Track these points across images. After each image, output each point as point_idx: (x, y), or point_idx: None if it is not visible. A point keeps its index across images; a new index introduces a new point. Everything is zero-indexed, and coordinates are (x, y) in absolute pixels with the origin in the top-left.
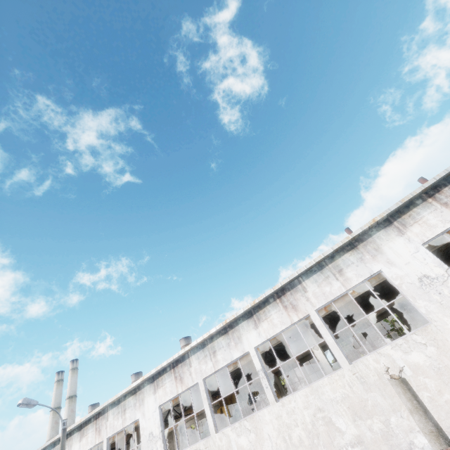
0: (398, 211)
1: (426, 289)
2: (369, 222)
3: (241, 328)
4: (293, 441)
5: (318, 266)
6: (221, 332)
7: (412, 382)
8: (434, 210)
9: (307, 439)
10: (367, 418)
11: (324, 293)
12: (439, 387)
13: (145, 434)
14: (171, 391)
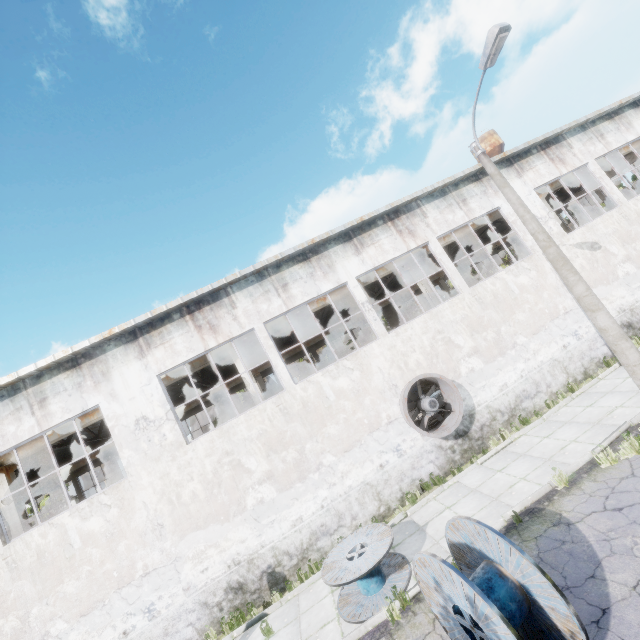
0: (150, 324)
1: (139, 434)
2: (104, 333)
3: None
4: None
5: (10, 389)
6: None
7: (77, 557)
8: (187, 332)
9: None
10: (1, 617)
11: (4, 435)
12: (104, 556)
13: None
14: None
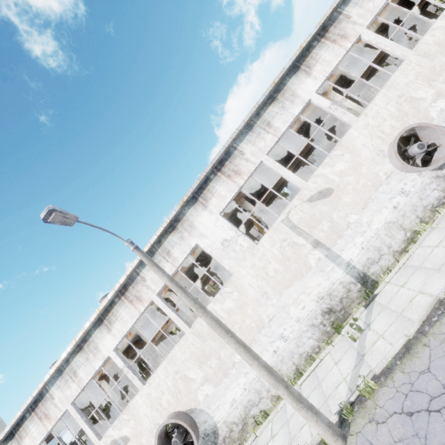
0: None
1: None
2: None
3: (291, 85)
4: (387, 133)
5: None
6: (267, 103)
7: None
8: None
9: (398, 122)
10: (439, 77)
11: (369, 10)
12: None
13: (216, 247)
14: (230, 190)
